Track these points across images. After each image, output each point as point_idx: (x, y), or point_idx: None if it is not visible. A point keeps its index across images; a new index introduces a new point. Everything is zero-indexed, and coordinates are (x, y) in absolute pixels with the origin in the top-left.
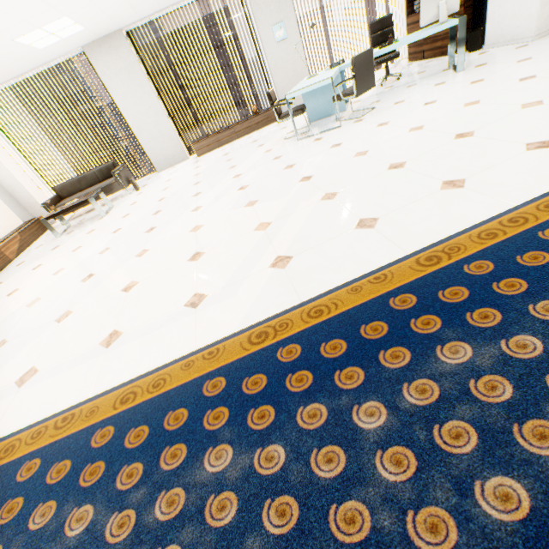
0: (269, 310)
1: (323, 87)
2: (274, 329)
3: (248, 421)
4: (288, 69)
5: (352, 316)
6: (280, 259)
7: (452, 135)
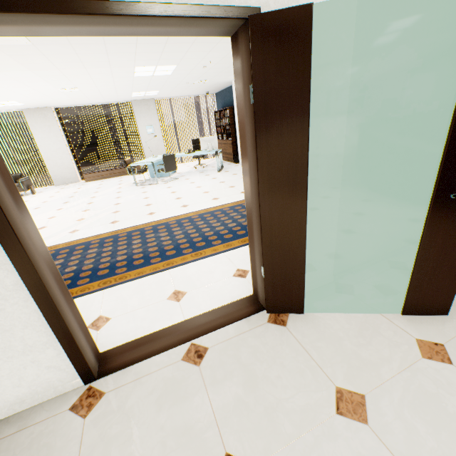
0: (55, 244)
1: (158, 163)
2: (52, 248)
3: None
4: (154, 148)
5: (79, 244)
6: (75, 230)
7: (176, 198)
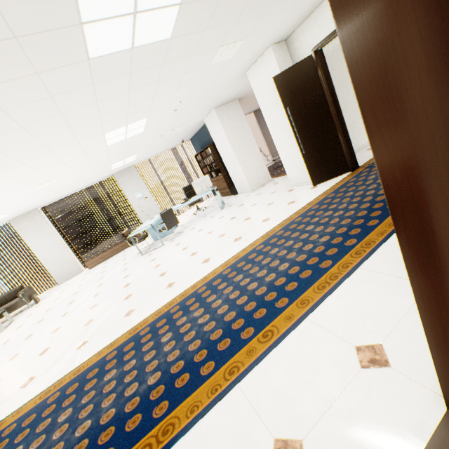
0: (60, 376)
1: (158, 223)
2: (55, 386)
3: (15, 440)
4: (148, 210)
5: (90, 368)
6: (84, 343)
7: (191, 254)
